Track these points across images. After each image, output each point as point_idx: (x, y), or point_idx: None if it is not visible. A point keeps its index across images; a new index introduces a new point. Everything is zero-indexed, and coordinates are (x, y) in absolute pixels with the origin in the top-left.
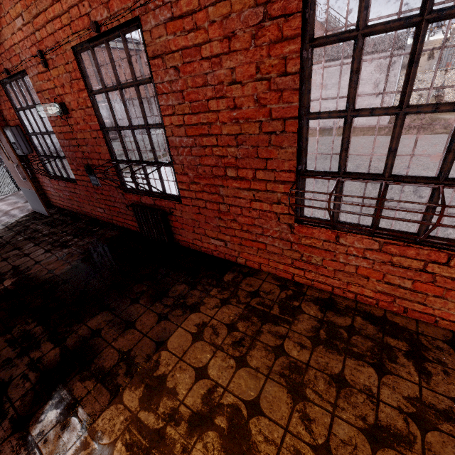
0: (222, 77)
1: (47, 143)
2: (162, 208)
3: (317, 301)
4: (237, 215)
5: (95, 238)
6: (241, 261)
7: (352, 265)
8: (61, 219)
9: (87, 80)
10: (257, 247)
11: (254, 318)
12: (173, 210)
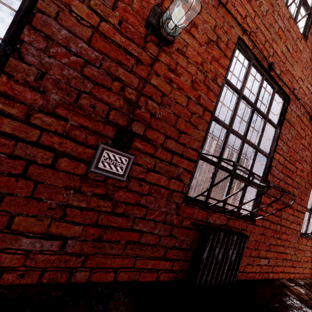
0: (303, 155)
1: None
2: (231, 230)
3: (309, 287)
4: (282, 233)
5: None
6: (270, 276)
7: (306, 256)
8: None
9: (230, 66)
10: (282, 258)
11: None
12: (242, 231)
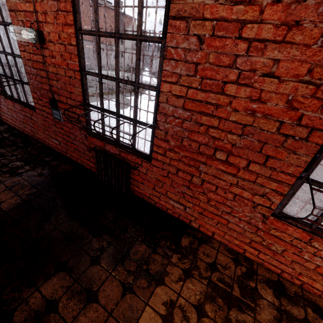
0: (256, 65)
1: (9, 64)
2: (126, 160)
3: (269, 284)
4: (208, 191)
5: (48, 170)
6: (194, 225)
7: (313, 263)
8: (11, 139)
9: (77, 16)
10: (217, 220)
11: (220, 300)
12: (138, 165)
